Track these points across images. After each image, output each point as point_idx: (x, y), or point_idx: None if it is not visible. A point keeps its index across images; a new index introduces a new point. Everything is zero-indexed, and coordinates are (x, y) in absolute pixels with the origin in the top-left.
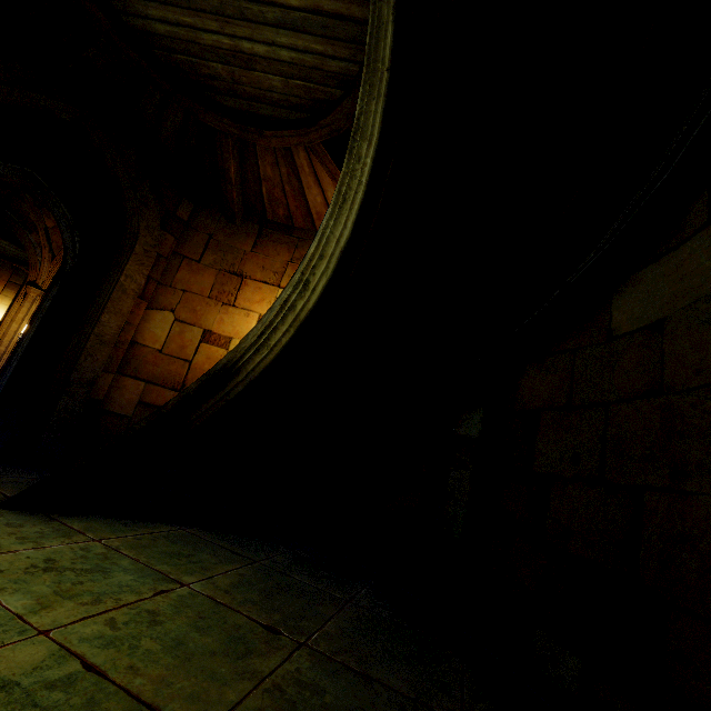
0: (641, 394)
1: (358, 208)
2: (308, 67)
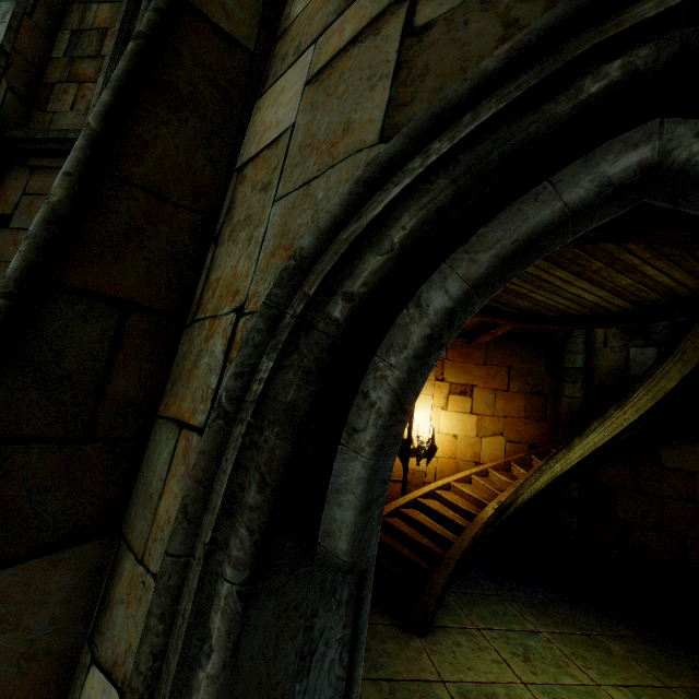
0: (683, 500)
1: (615, 434)
2: (555, 307)
